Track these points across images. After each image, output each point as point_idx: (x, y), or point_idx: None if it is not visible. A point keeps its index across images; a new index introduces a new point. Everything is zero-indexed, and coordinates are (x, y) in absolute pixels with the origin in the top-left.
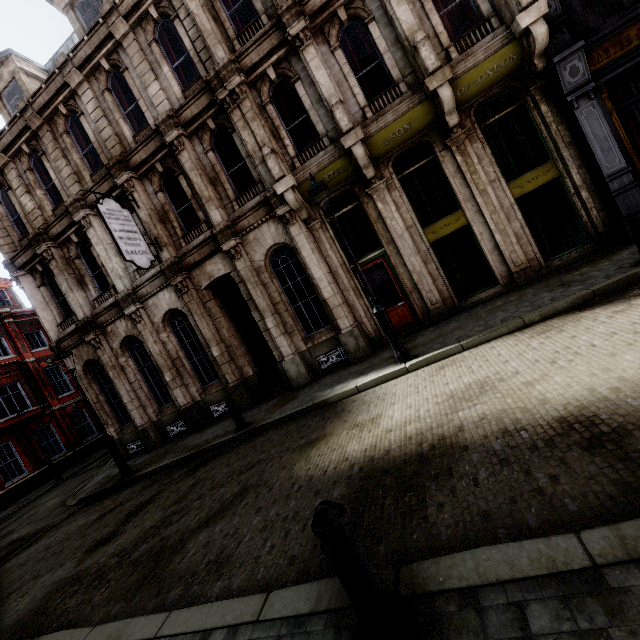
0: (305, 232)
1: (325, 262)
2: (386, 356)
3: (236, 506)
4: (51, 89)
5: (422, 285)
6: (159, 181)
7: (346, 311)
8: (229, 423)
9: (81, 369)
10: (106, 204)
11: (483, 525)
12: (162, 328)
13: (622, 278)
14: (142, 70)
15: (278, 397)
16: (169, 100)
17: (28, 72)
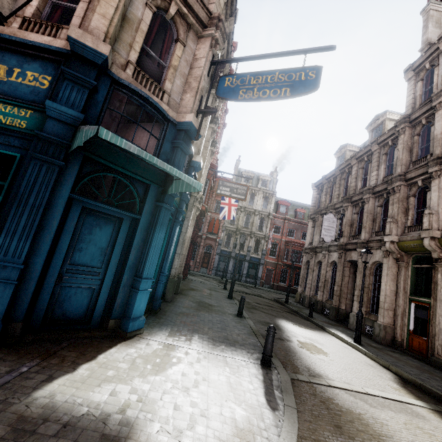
0: (389, 264)
1: (395, 284)
2: (371, 343)
3: (268, 314)
4: (346, 164)
5: (437, 337)
6: (358, 209)
7: (385, 314)
8: (317, 315)
9: (305, 262)
10: (328, 215)
11: (260, 327)
12: (329, 265)
13: (435, 391)
14: (374, 165)
15: (338, 324)
16: (377, 179)
17: (351, 150)
